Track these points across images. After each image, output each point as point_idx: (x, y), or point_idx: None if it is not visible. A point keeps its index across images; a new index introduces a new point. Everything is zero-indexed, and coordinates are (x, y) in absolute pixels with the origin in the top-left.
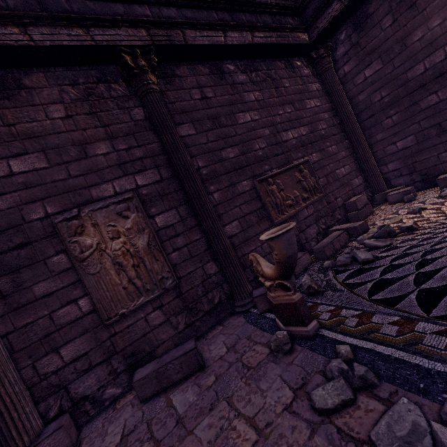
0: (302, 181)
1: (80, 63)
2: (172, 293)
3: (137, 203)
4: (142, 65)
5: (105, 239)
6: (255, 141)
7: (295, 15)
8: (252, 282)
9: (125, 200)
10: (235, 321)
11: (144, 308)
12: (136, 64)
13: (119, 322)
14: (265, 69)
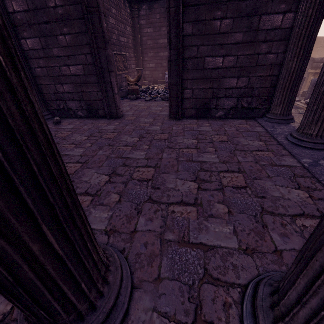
0: (124, 62)
1: None
2: None
3: None
4: None
5: None
6: (113, 34)
7: None
8: None
9: None
10: None
11: None
12: None
13: None
14: None
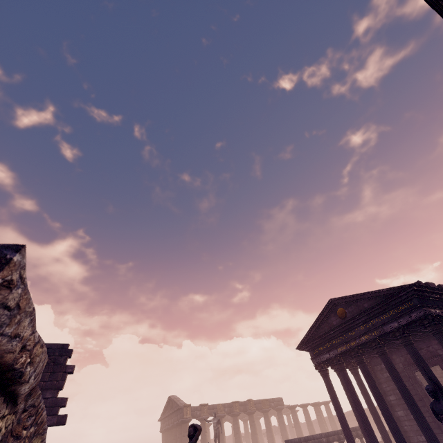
0: None
1: None
2: None
3: None
4: None
5: None
6: None
7: None
8: None
9: None
10: None
11: None
12: None
13: None
14: None
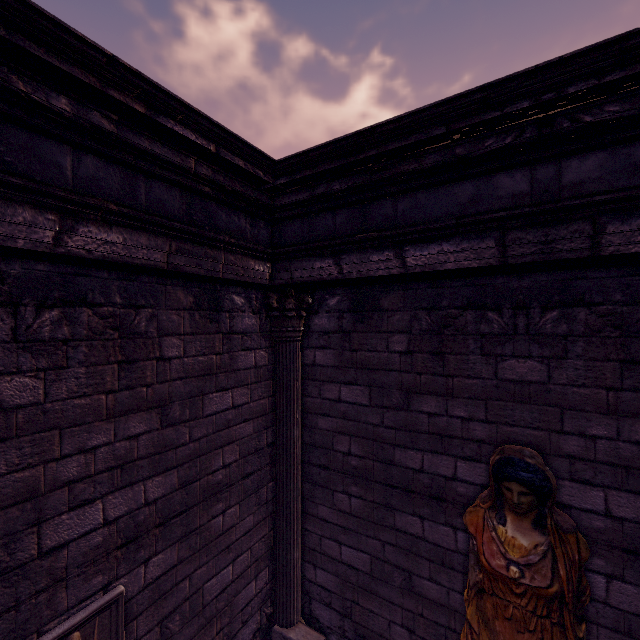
0: None
1: None
2: None
3: None
4: None
5: None
6: None
7: (262, 216)
8: None
9: None
10: None
11: None
12: None
13: None
14: (120, 302)
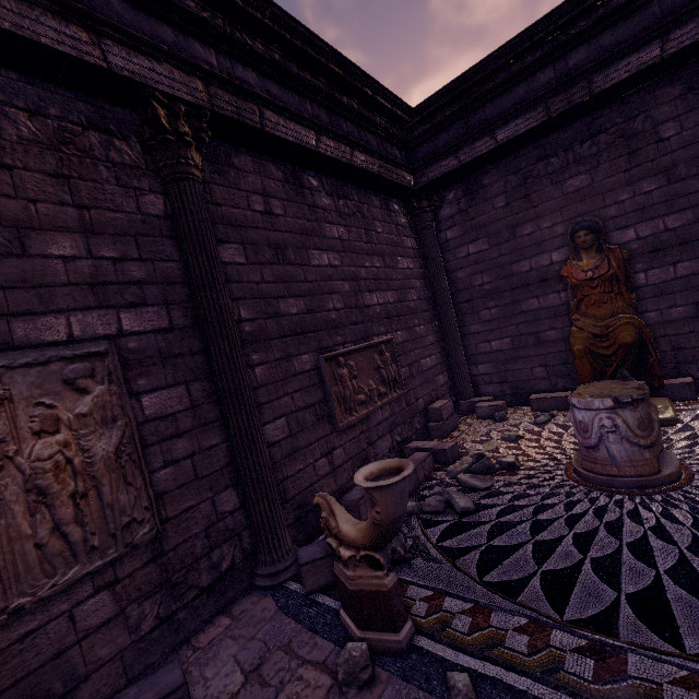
0: (381, 369)
1: (61, 82)
2: (144, 553)
3: (114, 365)
4: (184, 132)
5: (20, 432)
6: (329, 296)
7: (403, 148)
8: (291, 527)
9: (89, 355)
10: (255, 608)
11: (73, 589)
12: (174, 127)
13: (0, 628)
14: (357, 200)
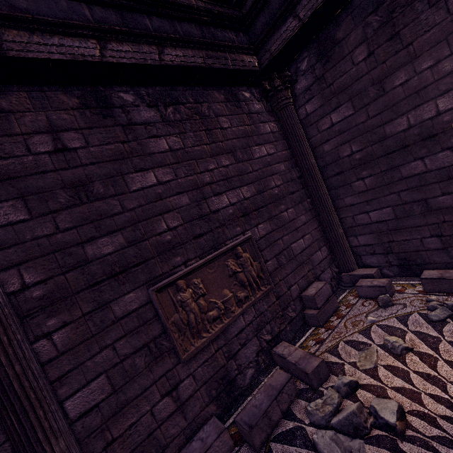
0: (238, 273)
1: None
2: None
3: None
4: None
5: None
6: (160, 217)
7: (239, 28)
8: None
9: None
10: None
11: None
12: None
13: None
14: (192, 101)
